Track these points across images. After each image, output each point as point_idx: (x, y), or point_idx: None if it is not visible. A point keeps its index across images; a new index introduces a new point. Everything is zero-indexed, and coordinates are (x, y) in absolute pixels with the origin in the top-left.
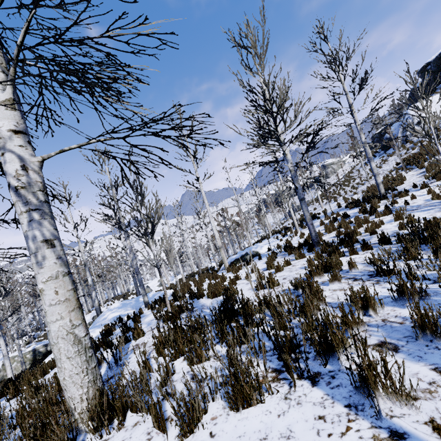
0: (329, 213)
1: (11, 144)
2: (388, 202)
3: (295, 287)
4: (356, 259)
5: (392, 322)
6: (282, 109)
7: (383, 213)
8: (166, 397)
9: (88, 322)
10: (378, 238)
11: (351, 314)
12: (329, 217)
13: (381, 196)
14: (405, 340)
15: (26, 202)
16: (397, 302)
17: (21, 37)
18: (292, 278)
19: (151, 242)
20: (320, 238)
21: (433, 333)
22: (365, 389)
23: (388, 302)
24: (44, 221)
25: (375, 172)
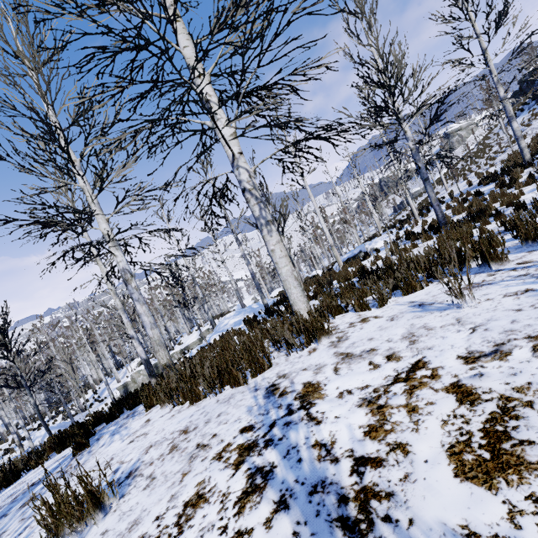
0: (456, 195)
1: (241, 162)
2: (534, 169)
3: (429, 252)
4: (488, 227)
5: (509, 246)
6: (399, 81)
7: (525, 184)
8: (367, 290)
9: (197, 339)
10: (513, 206)
11: (478, 246)
12: (457, 199)
13: (525, 163)
14: (514, 250)
15: (256, 198)
16: (515, 238)
17: (245, 90)
18: (422, 253)
19: (282, 238)
20: (447, 220)
21: (532, 240)
22: (484, 264)
23: (510, 240)
24: (266, 209)
25: (517, 135)
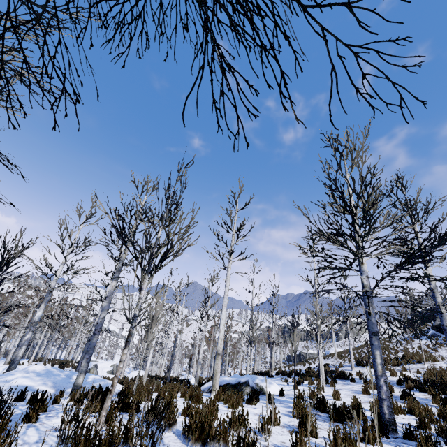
0: (368, 380)
1: None
2: None
3: None
4: None
5: None
6: (373, 208)
7: None
8: None
9: None
10: None
11: None
12: (374, 386)
13: None
14: None
15: None
16: None
17: None
18: None
19: (147, 279)
20: None
21: None
22: None
23: None
24: None
25: None
